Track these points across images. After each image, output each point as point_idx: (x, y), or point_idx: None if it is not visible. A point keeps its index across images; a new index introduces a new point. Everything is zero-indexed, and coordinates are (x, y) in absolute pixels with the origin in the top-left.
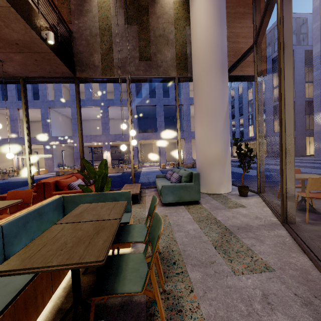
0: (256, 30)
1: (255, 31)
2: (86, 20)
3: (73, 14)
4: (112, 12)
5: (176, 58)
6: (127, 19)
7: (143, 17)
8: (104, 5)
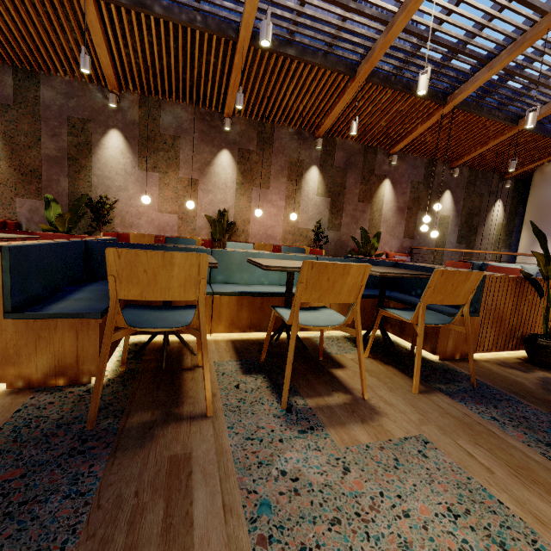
0: None
1: None
2: (426, 236)
3: (417, 229)
4: (449, 230)
5: None
6: (459, 238)
7: (471, 237)
8: (444, 222)
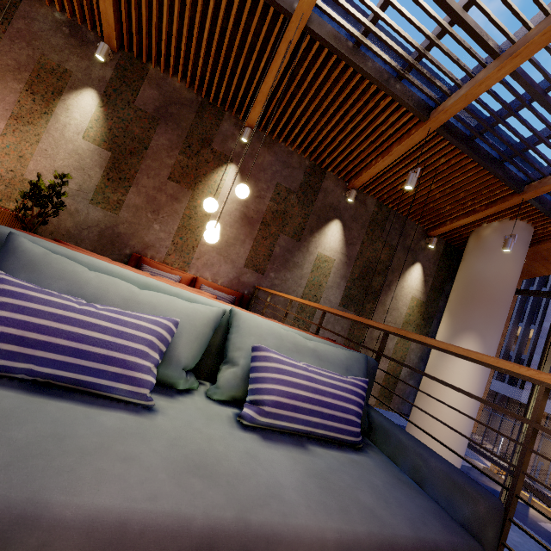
0: (517, 455)
1: (515, 457)
2: (288, 278)
3: (273, 261)
4: (330, 280)
5: (385, 378)
6: (345, 299)
7: (367, 304)
8: (323, 265)
